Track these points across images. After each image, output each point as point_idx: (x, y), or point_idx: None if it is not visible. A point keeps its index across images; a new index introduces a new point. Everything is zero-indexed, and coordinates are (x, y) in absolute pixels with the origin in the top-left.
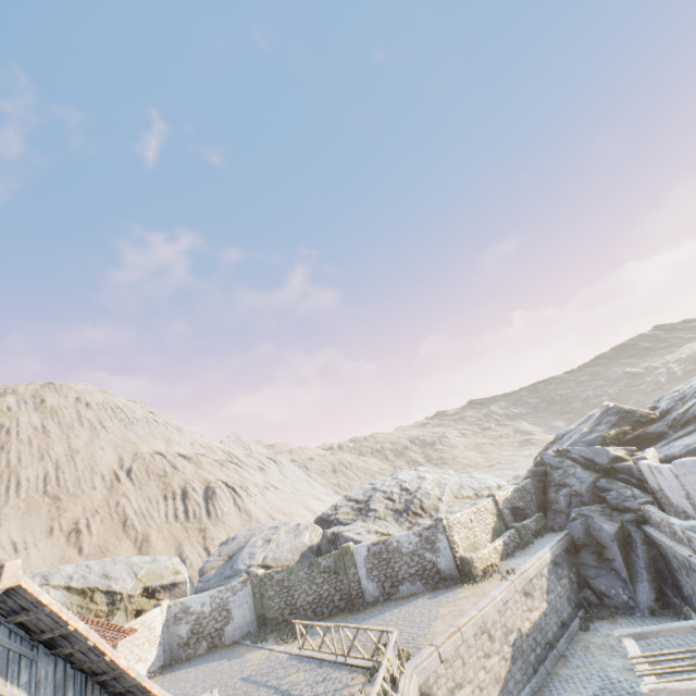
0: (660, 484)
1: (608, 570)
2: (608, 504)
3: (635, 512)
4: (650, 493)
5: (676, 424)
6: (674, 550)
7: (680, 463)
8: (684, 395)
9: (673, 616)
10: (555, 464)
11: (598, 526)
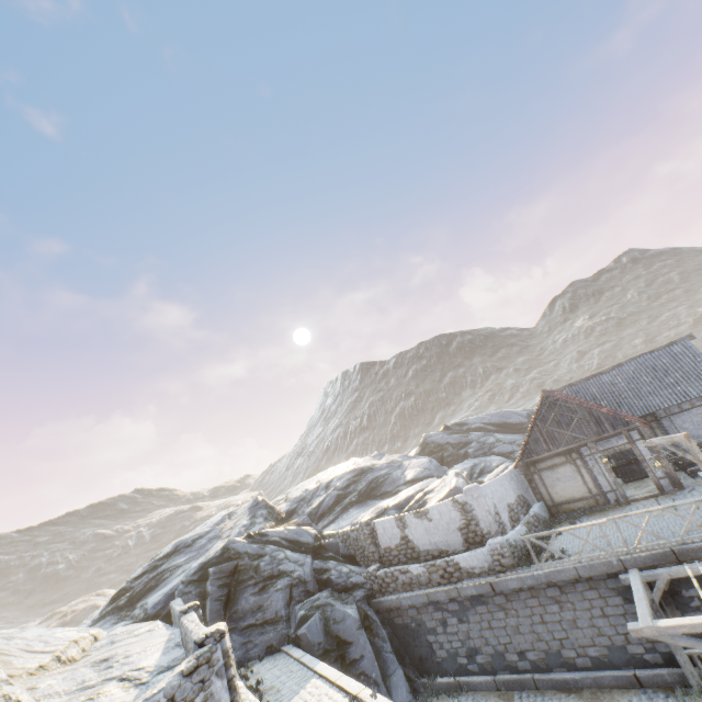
0: (411, 534)
1: (357, 677)
2: (335, 585)
3: (364, 586)
4: (379, 557)
5: (315, 517)
6: (463, 588)
7: (476, 486)
8: (304, 496)
9: (428, 700)
10: (257, 551)
11: (342, 614)
